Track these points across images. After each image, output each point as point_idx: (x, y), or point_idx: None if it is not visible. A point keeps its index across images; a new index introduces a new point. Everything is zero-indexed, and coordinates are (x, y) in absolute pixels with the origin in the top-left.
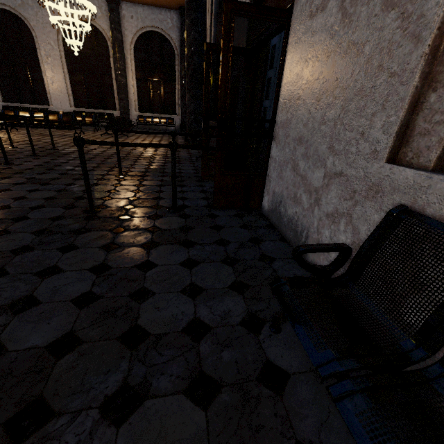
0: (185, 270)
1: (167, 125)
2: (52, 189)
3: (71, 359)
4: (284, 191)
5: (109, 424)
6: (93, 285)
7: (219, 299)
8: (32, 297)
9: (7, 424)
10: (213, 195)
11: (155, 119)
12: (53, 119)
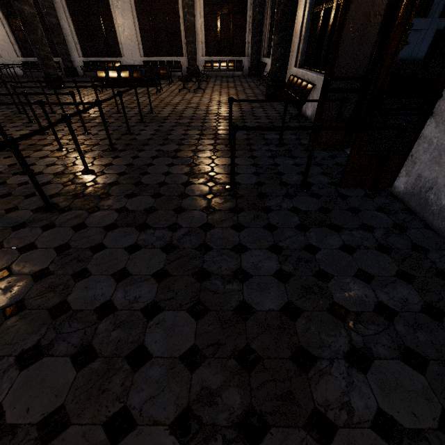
0: (347, 256)
1: (235, 70)
2: (183, 162)
3: (302, 322)
4: (439, 178)
5: (357, 371)
6: (280, 264)
7: (391, 286)
8: (244, 270)
9: (292, 359)
10: (342, 174)
11: (222, 64)
12: (137, 77)
